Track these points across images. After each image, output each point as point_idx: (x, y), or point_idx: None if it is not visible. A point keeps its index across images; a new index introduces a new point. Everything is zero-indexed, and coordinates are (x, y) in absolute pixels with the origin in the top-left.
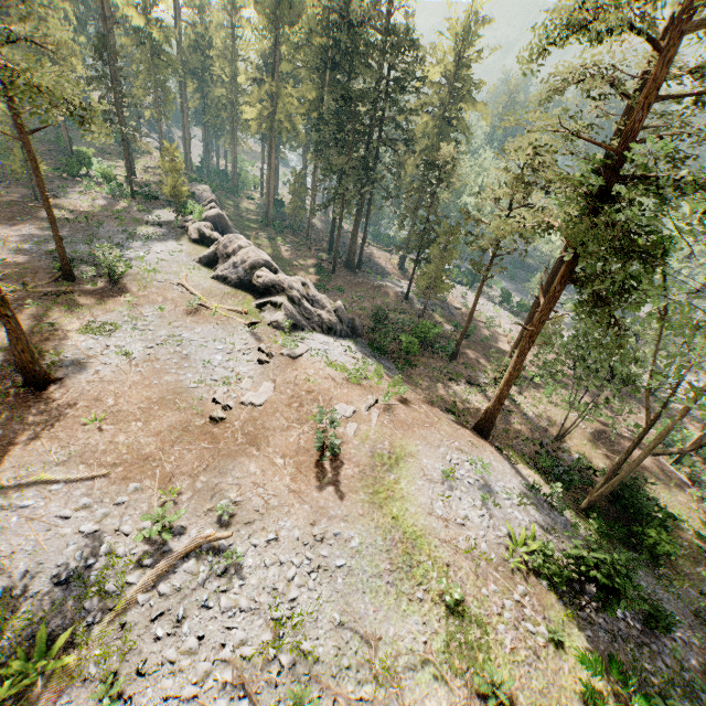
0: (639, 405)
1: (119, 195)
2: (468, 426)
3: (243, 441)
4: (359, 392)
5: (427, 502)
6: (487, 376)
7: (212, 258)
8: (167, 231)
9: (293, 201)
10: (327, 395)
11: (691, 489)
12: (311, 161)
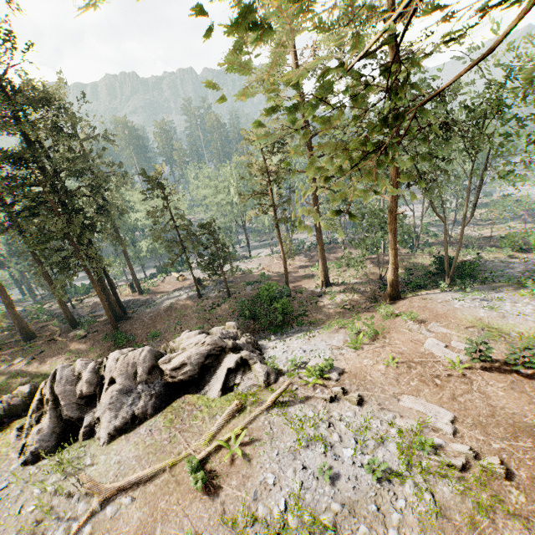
0: (338, 249)
1: None
2: (387, 303)
3: (530, 442)
4: (395, 334)
5: (531, 323)
6: (313, 287)
7: (57, 429)
8: None
9: None
10: (411, 355)
11: (414, 253)
12: None
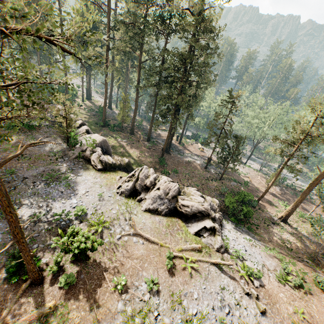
0: (308, 202)
1: (4, 128)
2: (321, 271)
3: None
4: (315, 300)
5: None
6: (273, 214)
7: (132, 190)
8: (71, 163)
9: (123, 112)
10: (318, 323)
11: None
12: (141, 91)
